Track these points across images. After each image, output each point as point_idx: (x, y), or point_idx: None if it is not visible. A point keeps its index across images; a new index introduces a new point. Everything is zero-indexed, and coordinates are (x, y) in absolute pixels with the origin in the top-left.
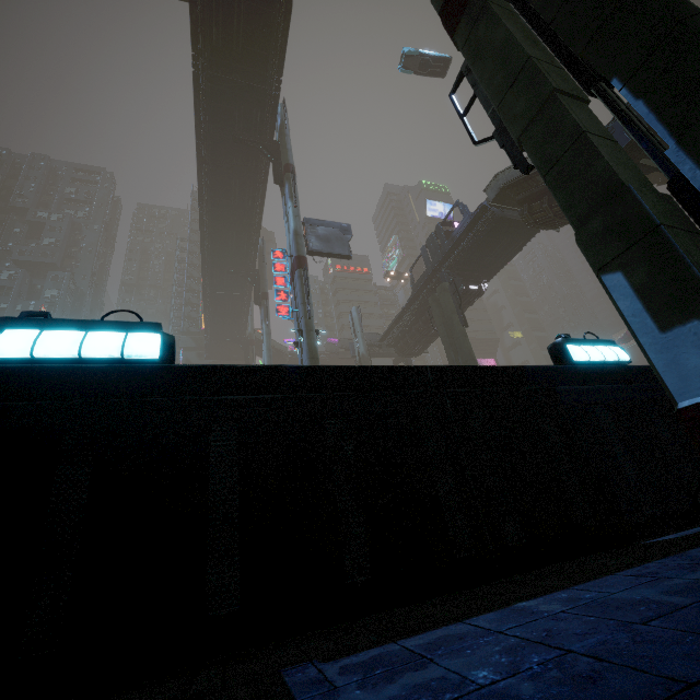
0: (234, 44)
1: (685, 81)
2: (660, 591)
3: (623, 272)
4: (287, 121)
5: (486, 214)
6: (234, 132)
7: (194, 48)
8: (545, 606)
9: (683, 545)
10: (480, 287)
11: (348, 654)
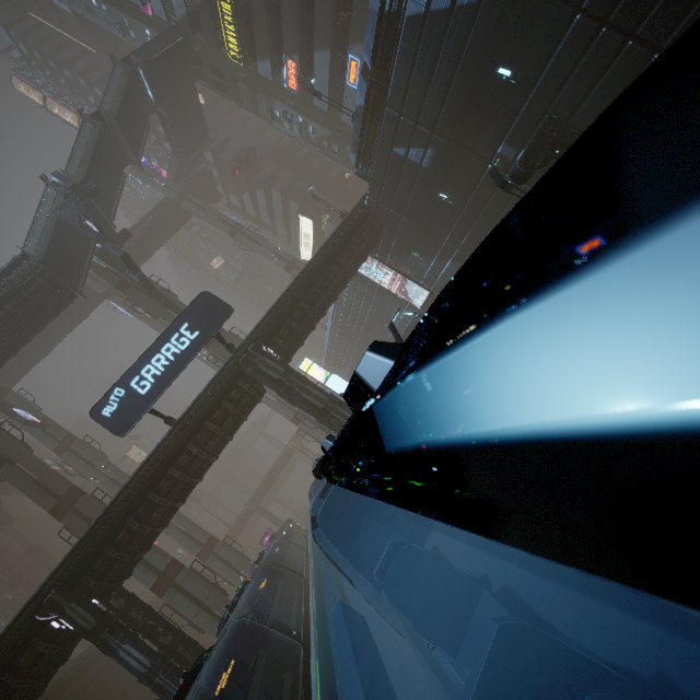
0: None
1: None
2: None
3: None
4: None
5: None
6: None
7: None
8: None
9: None
10: None
11: None
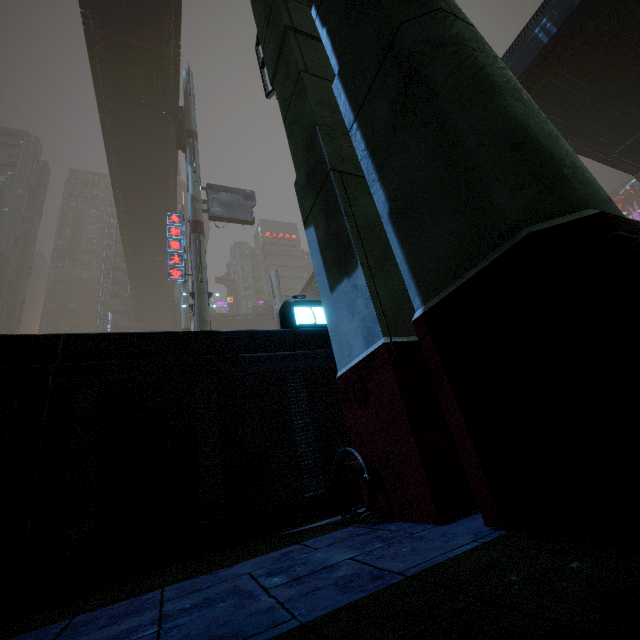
0: (124, 3)
1: (345, 1)
2: None
3: (314, 226)
4: (191, 88)
5: None
6: (135, 96)
7: (82, 5)
8: None
9: (278, 545)
10: None
11: None
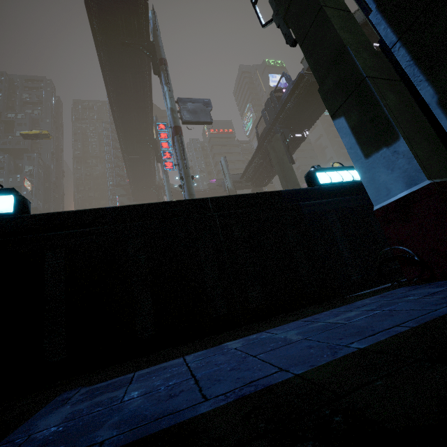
0: None
1: None
2: (299, 332)
3: (345, 117)
4: (157, 25)
5: (303, 81)
6: (121, 38)
7: None
8: (234, 344)
9: (362, 297)
10: (303, 134)
11: (105, 381)
